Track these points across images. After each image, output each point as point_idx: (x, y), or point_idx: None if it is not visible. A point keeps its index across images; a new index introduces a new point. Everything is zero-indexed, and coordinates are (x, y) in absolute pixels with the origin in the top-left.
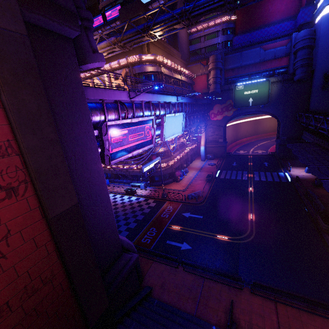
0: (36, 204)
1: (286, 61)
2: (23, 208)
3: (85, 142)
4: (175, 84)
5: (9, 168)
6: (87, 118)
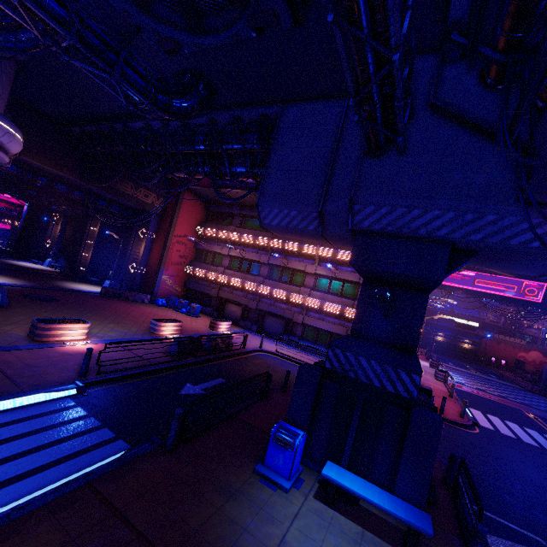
0: None
1: None
2: None
3: None
4: None
5: None
6: None
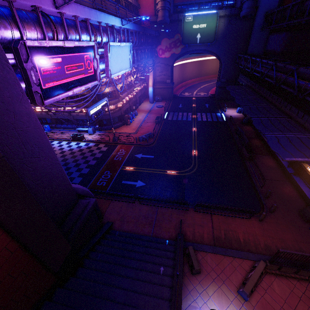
0: None
1: None
2: None
3: None
4: (117, 2)
5: None
6: None
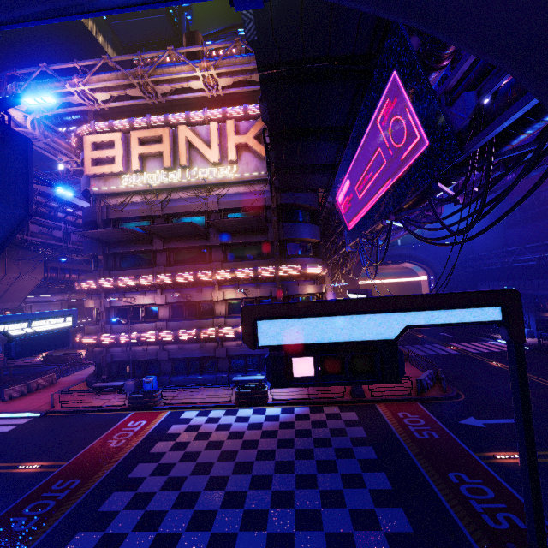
0: None
1: None
2: None
3: None
4: None
5: None
6: None
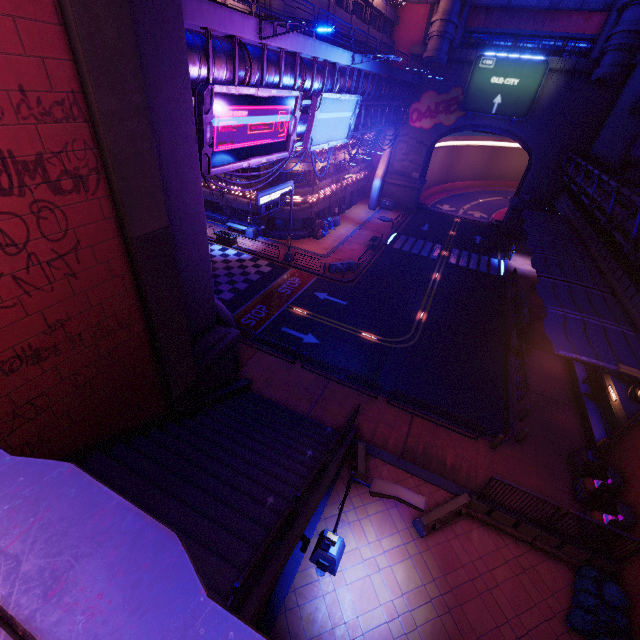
0: (111, 212)
1: (598, 26)
2: (95, 213)
3: (177, 121)
4: (356, 12)
5: (76, 142)
6: (183, 71)
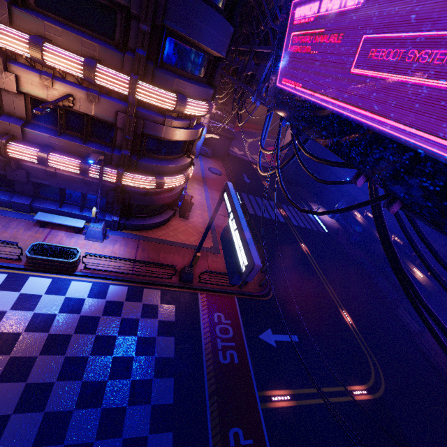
0: None
1: None
2: None
3: None
4: None
5: None
6: None
